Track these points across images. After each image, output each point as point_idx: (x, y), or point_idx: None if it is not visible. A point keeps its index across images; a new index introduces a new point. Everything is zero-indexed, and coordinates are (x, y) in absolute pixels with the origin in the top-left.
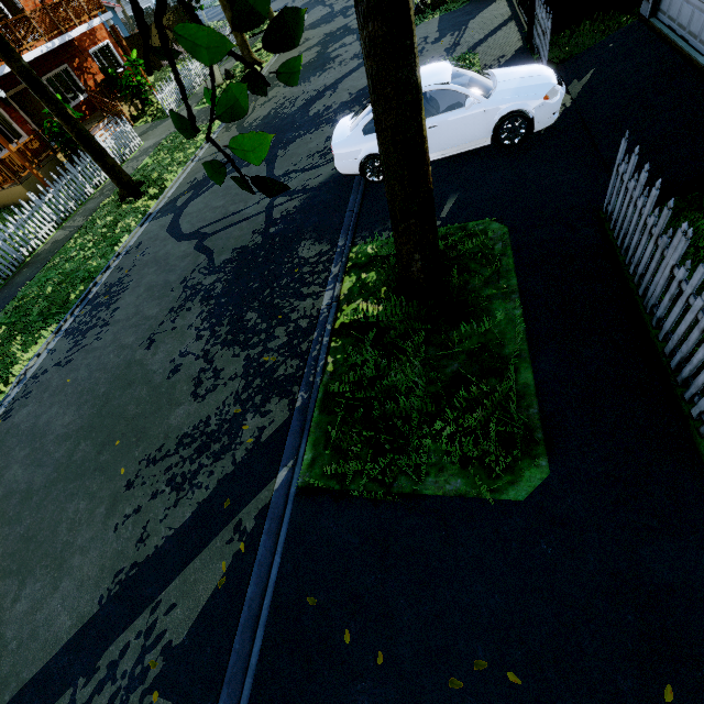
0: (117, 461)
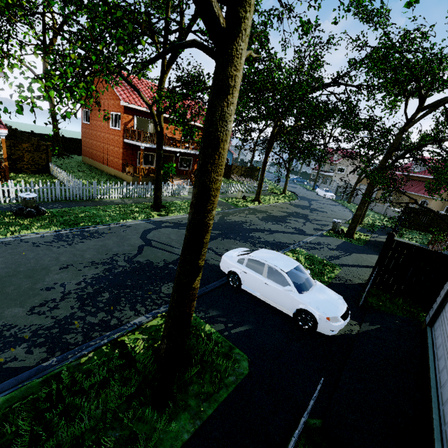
0: None
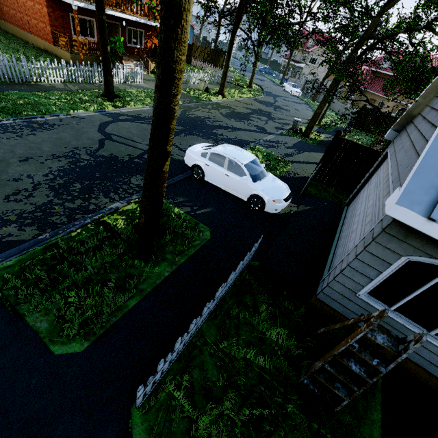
0: None
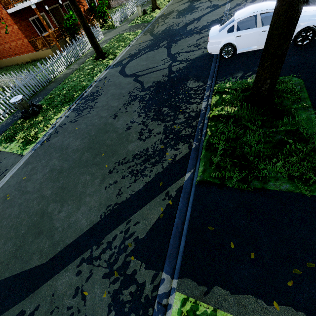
0: (103, 162)
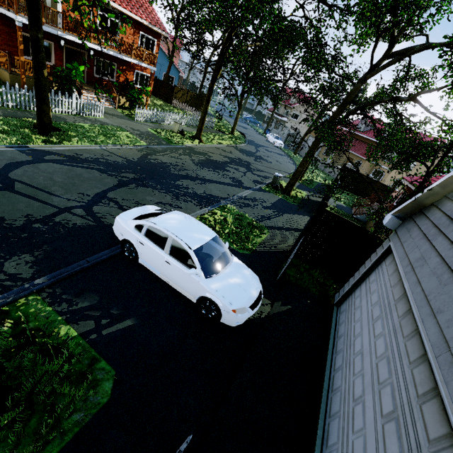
0: None
